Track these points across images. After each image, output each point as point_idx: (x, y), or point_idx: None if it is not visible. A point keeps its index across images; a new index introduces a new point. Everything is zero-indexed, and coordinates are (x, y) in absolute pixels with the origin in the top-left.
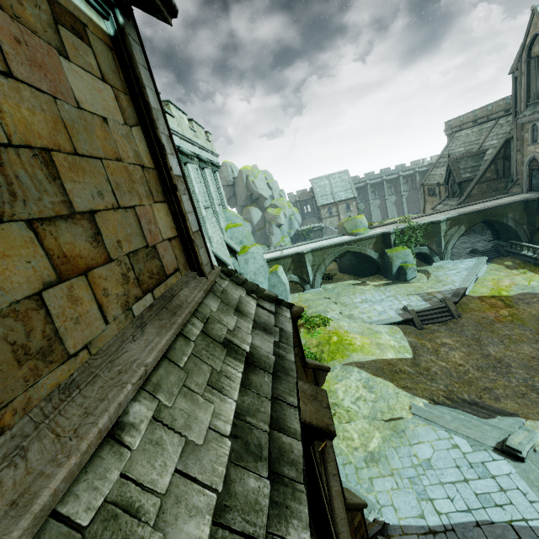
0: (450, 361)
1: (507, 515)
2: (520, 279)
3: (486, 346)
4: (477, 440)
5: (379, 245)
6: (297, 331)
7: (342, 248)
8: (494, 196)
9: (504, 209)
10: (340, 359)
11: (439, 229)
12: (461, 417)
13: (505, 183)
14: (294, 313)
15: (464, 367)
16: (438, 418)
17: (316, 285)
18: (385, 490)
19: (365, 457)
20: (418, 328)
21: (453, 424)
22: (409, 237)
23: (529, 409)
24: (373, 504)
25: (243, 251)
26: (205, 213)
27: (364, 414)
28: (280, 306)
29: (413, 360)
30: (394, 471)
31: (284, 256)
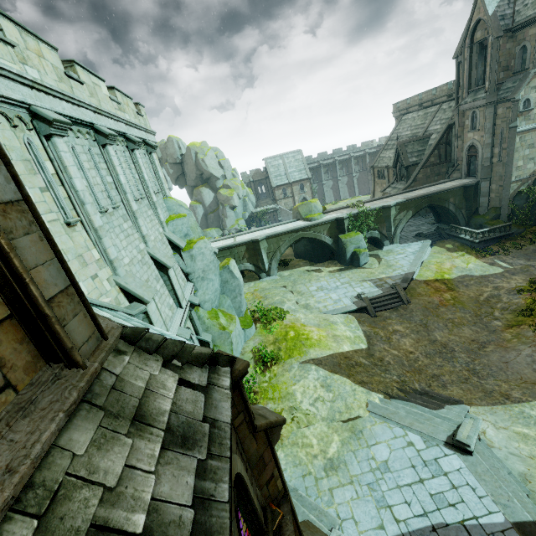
0: (402, 349)
1: (459, 515)
2: (460, 261)
3: (433, 331)
4: (430, 436)
5: (333, 230)
6: (242, 393)
7: (297, 235)
8: (437, 180)
9: (446, 194)
10: (298, 356)
11: (389, 214)
12: (415, 411)
13: (446, 167)
14: (236, 374)
15: (414, 355)
16: (393, 414)
17: (272, 272)
18: (345, 501)
19: (325, 465)
20: (372, 316)
21: (407, 420)
22: (362, 222)
23: (472, 394)
24: (334, 520)
25: (189, 246)
26: (136, 207)
27: (322, 416)
28: (216, 366)
29: (367, 351)
30: (353, 478)
31: (237, 244)
